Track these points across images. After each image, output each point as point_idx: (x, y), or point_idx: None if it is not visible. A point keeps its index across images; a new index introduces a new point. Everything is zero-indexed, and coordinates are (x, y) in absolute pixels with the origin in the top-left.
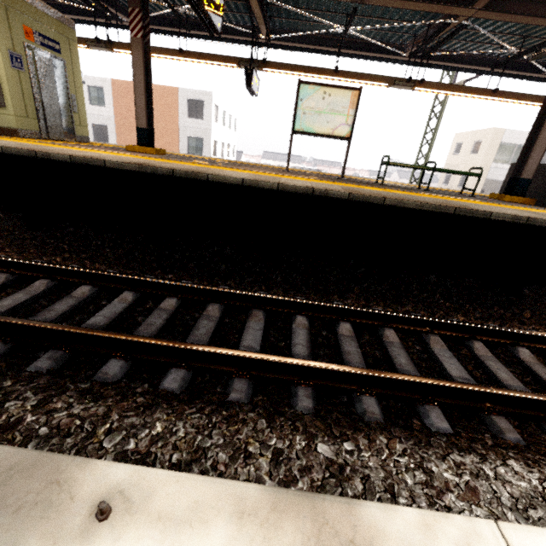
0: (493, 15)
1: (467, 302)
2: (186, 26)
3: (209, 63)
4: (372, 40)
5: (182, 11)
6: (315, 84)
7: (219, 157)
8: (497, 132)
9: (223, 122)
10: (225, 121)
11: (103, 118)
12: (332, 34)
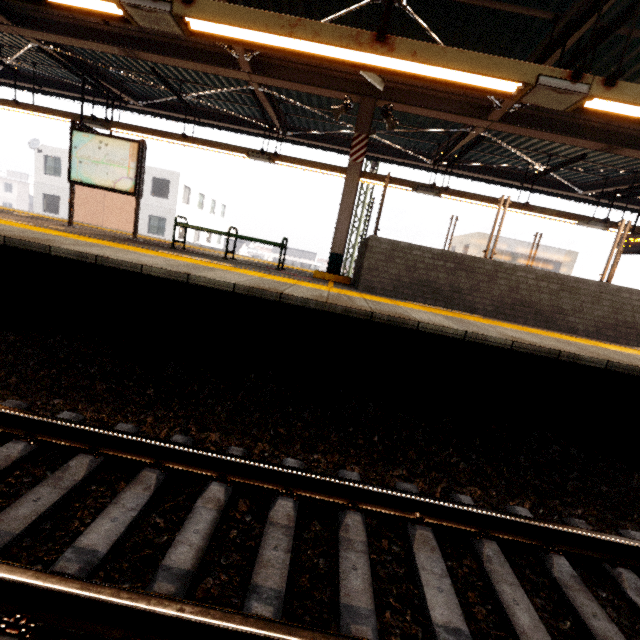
0: (269, 81)
1: (42, 369)
2: (31, 81)
3: (56, 119)
4: (229, 112)
5: (15, 64)
6: (89, 132)
7: (191, 241)
8: (482, 237)
9: (202, 206)
10: (204, 205)
11: (57, 188)
12: (209, 108)
